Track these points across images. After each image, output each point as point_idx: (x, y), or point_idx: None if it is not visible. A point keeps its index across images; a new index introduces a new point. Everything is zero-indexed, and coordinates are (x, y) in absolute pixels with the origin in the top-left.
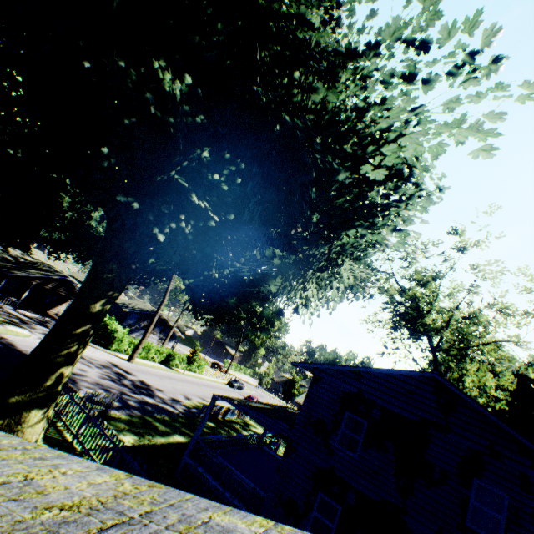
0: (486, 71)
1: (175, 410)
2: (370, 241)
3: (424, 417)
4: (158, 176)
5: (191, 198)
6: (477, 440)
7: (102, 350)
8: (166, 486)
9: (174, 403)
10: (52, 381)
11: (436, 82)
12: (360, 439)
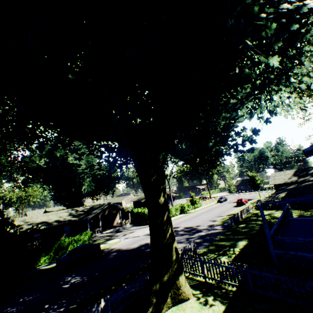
0: None
1: (218, 230)
2: None
3: None
4: None
5: None
6: None
7: None
8: None
9: (213, 227)
10: (175, 255)
11: None
12: None
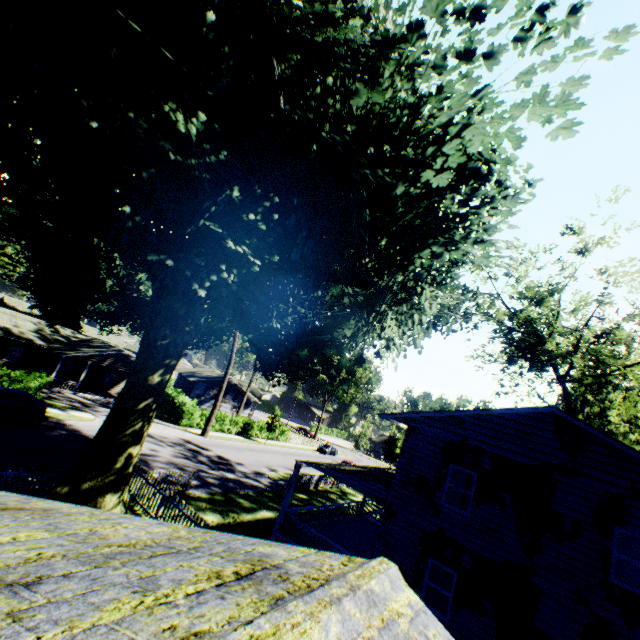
0: (562, 27)
1: (260, 483)
2: (454, 260)
3: (545, 461)
4: (188, 227)
5: (227, 245)
6: (615, 481)
7: (172, 427)
8: (220, 532)
9: (258, 476)
10: (122, 463)
11: (501, 53)
12: (470, 494)
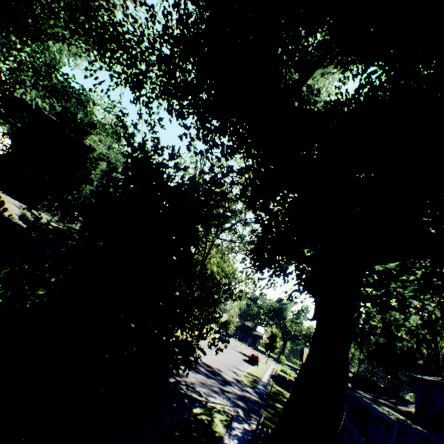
0: None
1: (255, 397)
2: None
3: None
4: None
5: None
6: None
7: None
8: None
9: (243, 386)
10: None
11: None
12: None
